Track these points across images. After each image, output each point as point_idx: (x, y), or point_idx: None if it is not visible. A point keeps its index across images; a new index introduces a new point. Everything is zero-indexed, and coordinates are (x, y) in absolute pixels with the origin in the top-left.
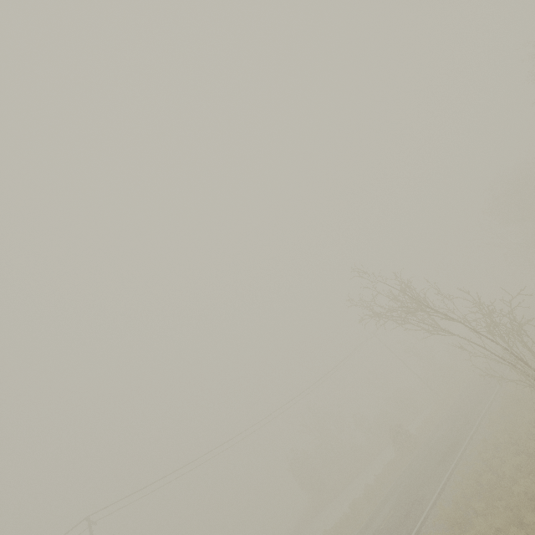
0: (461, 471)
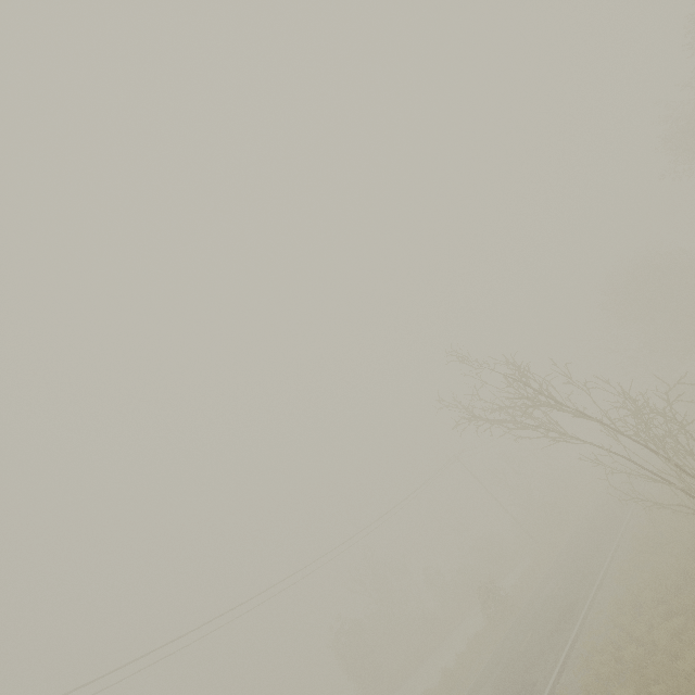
0: (590, 643)
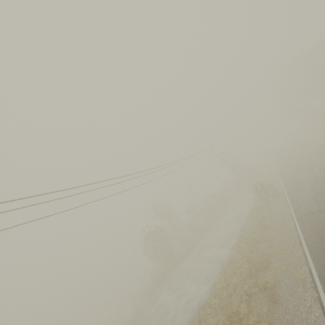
0: None
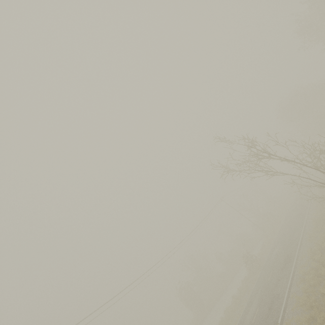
0: (303, 270)
